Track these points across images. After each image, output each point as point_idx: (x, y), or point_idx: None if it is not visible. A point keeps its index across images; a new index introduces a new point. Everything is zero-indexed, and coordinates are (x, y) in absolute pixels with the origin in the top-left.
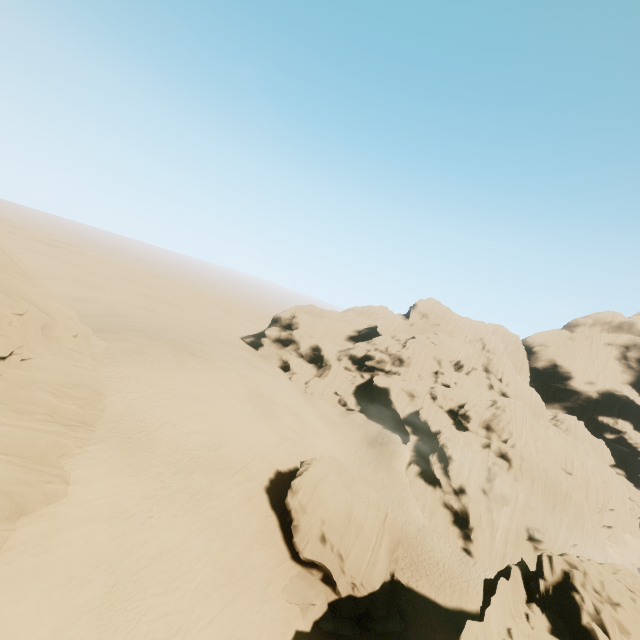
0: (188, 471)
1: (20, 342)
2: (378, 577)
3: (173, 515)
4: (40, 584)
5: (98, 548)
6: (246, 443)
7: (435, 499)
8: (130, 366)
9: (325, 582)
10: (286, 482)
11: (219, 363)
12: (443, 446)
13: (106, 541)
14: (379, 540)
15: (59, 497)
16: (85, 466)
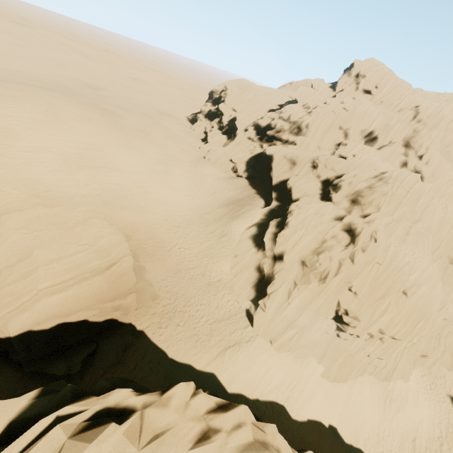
0: None
1: None
2: (15, 325)
3: None
4: None
5: None
6: (24, 175)
7: (251, 260)
8: None
9: None
10: None
11: (93, 115)
12: (289, 213)
13: None
14: (62, 287)
15: None
16: None
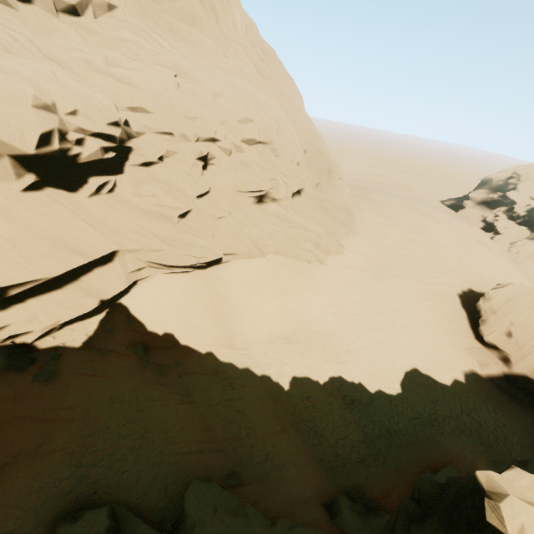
0: (403, 265)
1: (321, 177)
2: None
3: (394, 282)
4: (338, 282)
5: (358, 281)
6: (444, 264)
7: None
8: (364, 203)
9: (503, 361)
10: (477, 298)
11: (423, 212)
12: None
13: (361, 279)
14: None
15: (341, 253)
16: (349, 245)
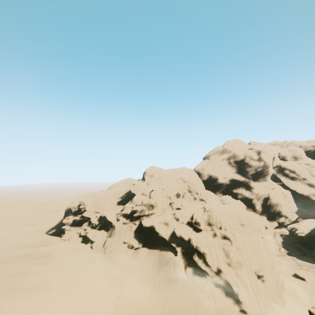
0: None
1: None
2: None
3: None
4: None
5: None
6: None
7: (210, 285)
8: None
9: None
10: None
11: (31, 279)
12: (197, 247)
13: None
14: None
15: None
16: None
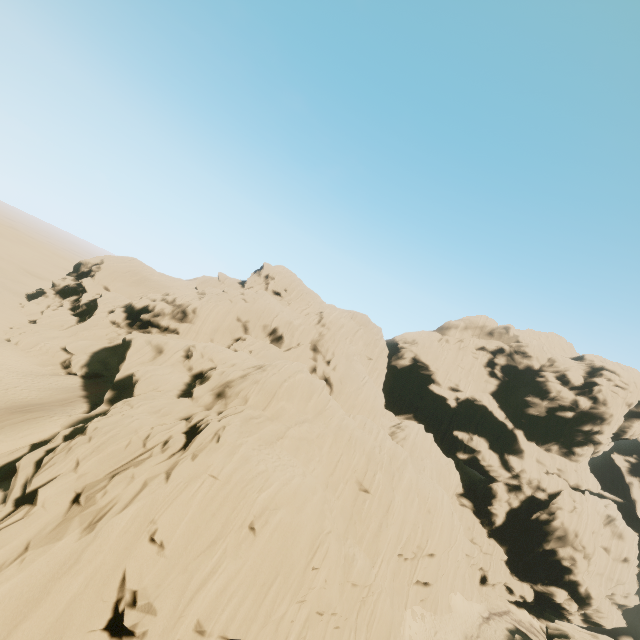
0: None
1: None
2: None
3: None
4: None
5: None
6: None
7: None
8: None
9: None
10: None
11: None
12: (106, 413)
13: None
14: None
15: None
16: None
